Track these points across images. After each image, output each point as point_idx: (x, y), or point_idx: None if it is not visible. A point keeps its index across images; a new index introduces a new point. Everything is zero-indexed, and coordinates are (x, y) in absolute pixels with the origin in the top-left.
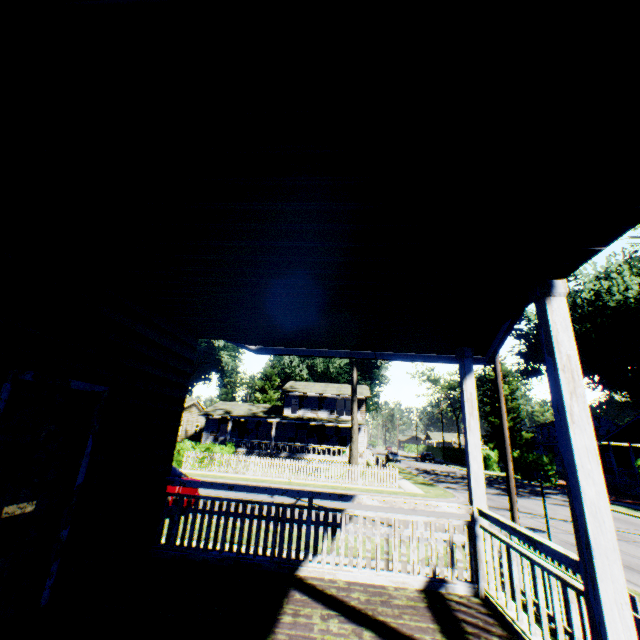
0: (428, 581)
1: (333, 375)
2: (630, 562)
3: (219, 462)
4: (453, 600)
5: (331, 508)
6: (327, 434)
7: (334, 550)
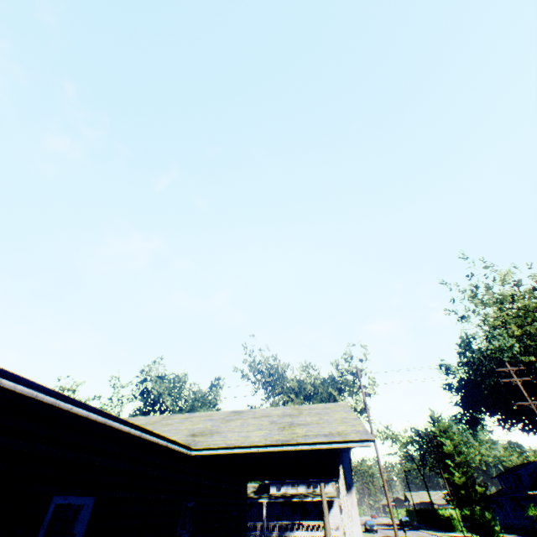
0: None
1: None
2: None
3: None
4: None
5: None
6: (307, 508)
7: None
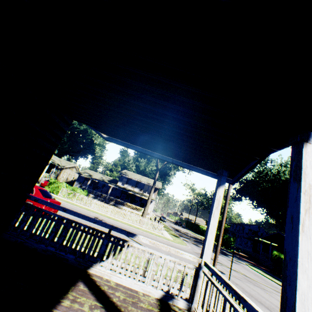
0: (164, 295)
1: (147, 173)
2: (261, 300)
3: (77, 197)
4: (175, 311)
5: (120, 238)
6: (135, 199)
7: (118, 259)
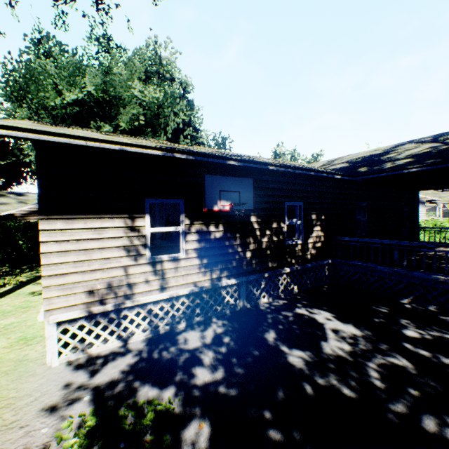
0: None
1: None
2: None
3: None
4: None
5: None
6: None
7: None
